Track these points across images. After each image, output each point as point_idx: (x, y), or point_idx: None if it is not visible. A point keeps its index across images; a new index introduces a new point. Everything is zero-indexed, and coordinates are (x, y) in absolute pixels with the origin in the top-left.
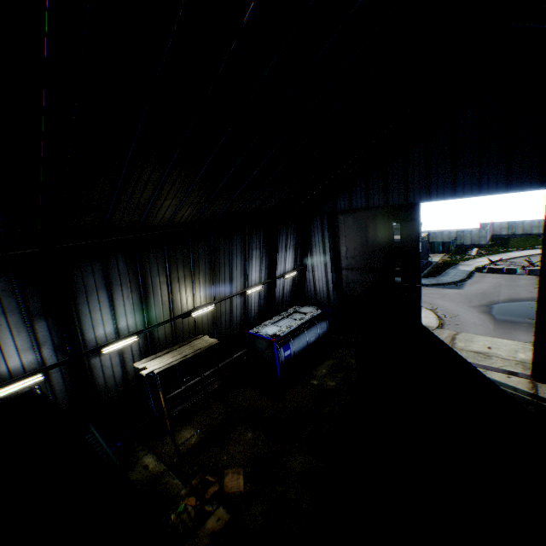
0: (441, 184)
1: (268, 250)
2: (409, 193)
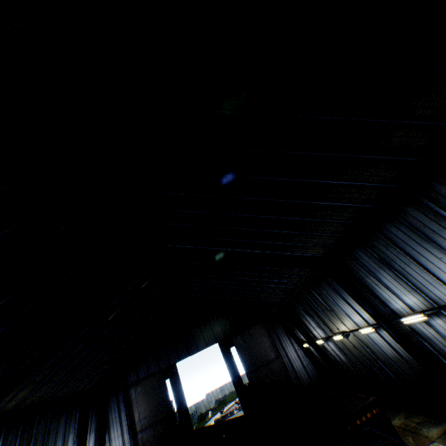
0: (183, 350)
1: (79, 432)
2: (169, 359)
